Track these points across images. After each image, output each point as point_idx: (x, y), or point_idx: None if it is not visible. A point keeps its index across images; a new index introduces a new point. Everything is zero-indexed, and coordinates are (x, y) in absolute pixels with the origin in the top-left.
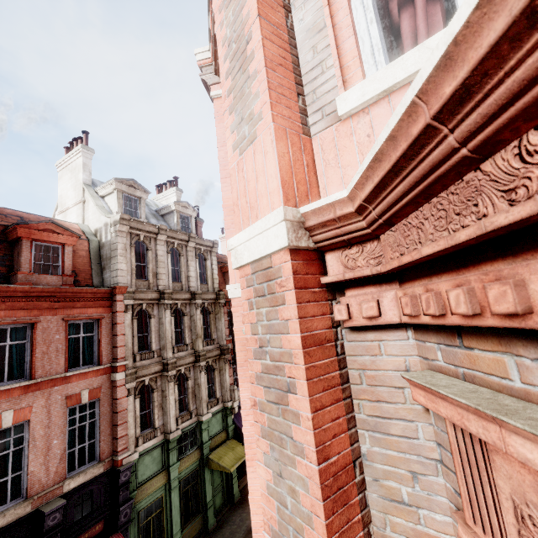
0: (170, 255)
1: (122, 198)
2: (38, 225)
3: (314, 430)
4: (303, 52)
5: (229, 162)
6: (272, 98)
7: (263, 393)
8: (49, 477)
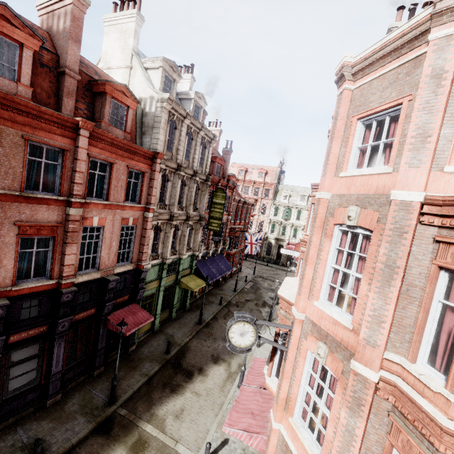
0: (187, 138)
1: (163, 77)
2: (117, 86)
3: (411, 241)
4: (440, 144)
5: (401, 166)
6: (431, 160)
7: (391, 233)
8: (109, 262)
